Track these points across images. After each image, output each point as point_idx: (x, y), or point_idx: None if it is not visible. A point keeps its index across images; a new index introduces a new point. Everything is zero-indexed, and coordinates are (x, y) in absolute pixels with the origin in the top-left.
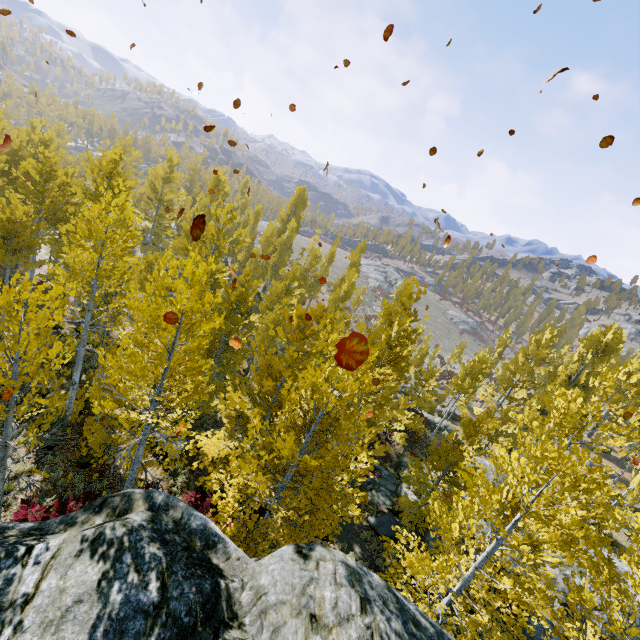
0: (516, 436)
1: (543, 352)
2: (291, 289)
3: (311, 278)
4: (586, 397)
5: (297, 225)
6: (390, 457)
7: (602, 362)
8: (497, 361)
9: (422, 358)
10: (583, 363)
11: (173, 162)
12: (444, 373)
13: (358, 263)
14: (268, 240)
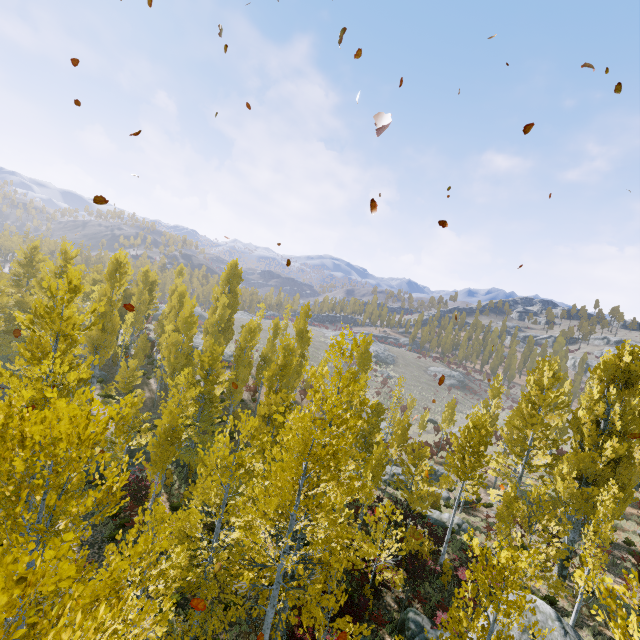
0: (563, 535)
1: (551, 395)
2: (216, 375)
3: (249, 357)
4: (629, 447)
5: (234, 302)
6: (387, 611)
7: (632, 394)
8: (497, 416)
9: (404, 433)
10: (608, 401)
11: (68, 254)
12: (440, 443)
13: (305, 330)
14: (186, 321)
